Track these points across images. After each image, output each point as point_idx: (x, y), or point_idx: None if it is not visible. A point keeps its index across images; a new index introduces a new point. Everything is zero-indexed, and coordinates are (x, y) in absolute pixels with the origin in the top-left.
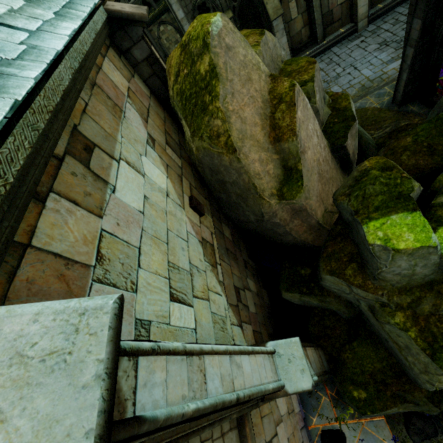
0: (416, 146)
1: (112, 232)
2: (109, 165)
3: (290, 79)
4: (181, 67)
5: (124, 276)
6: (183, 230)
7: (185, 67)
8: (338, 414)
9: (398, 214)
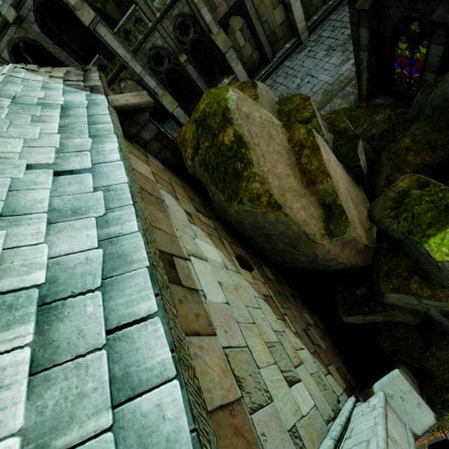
0: (416, 145)
1: (228, 345)
2: (188, 269)
3: (304, 125)
4: (200, 141)
5: (258, 388)
6: (252, 298)
7: (206, 140)
8: (438, 423)
9: None
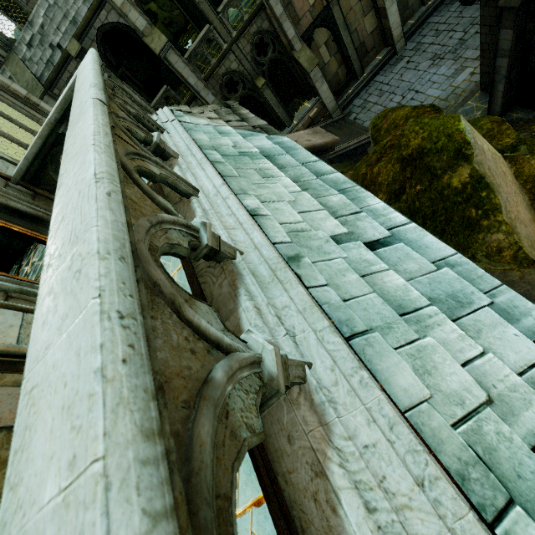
0: None
1: None
2: None
3: None
4: (407, 184)
5: None
6: None
7: (418, 184)
8: None
9: None
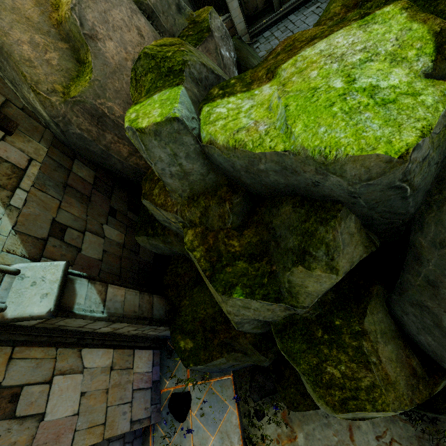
0: None
1: None
2: None
3: None
4: None
5: None
6: None
7: None
8: (191, 376)
9: (160, 92)
